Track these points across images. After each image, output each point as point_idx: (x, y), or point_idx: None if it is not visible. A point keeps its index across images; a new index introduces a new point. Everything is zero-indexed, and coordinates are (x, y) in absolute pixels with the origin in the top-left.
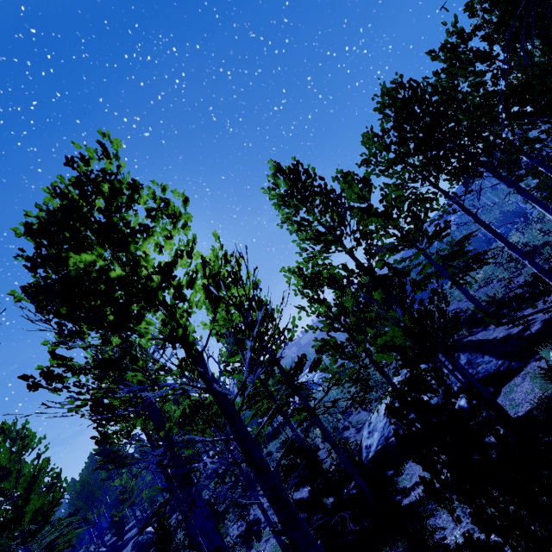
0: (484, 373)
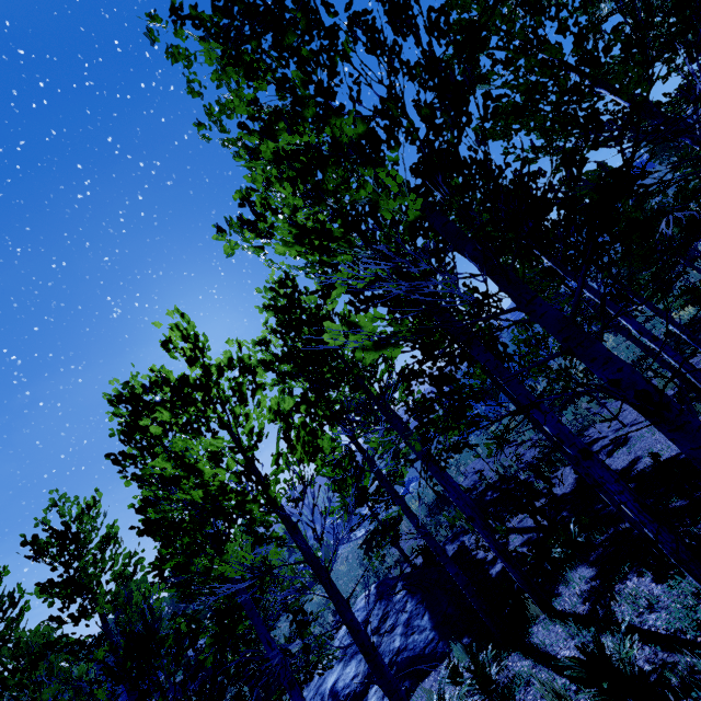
0: (409, 653)
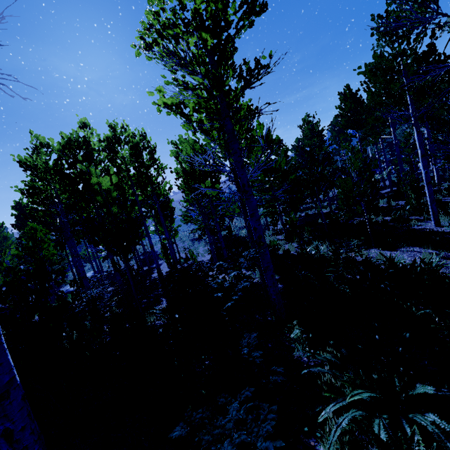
0: None
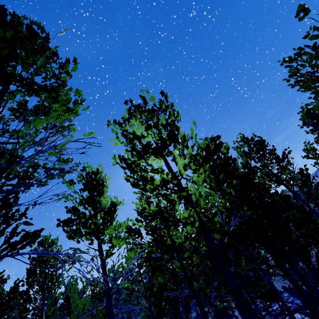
0: (295, 307)
